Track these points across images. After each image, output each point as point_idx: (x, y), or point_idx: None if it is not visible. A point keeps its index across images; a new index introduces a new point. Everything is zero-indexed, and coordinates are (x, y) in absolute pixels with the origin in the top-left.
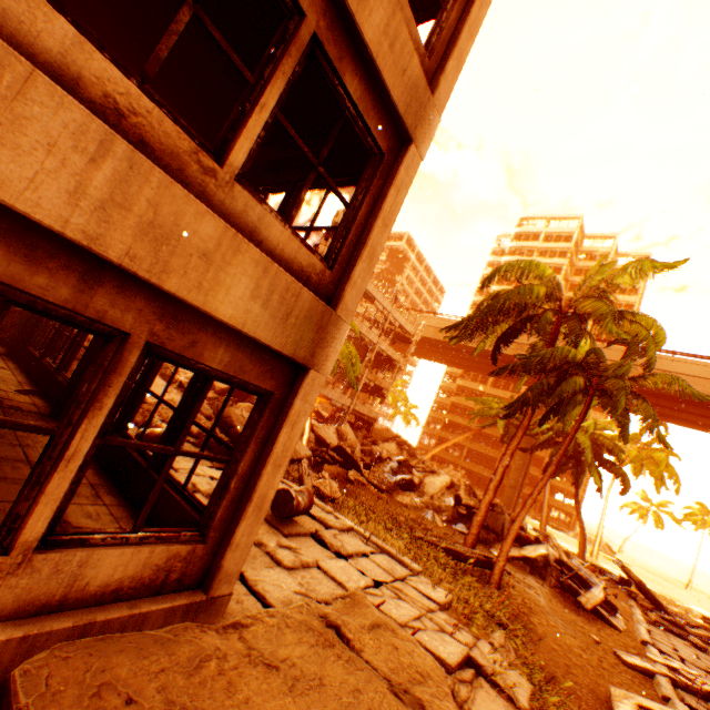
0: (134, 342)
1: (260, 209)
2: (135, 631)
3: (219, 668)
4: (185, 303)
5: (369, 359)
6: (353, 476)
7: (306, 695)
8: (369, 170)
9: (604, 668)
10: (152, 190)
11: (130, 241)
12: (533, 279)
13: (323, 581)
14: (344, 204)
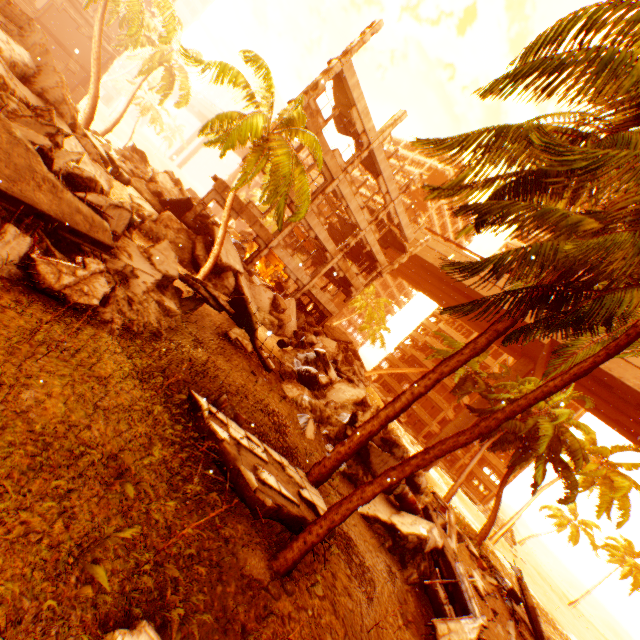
0: None
1: None
2: None
3: None
4: None
5: (348, 245)
6: (236, 335)
7: None
8: None
9: None
10: None
11: None
12: None
13: None
14: None
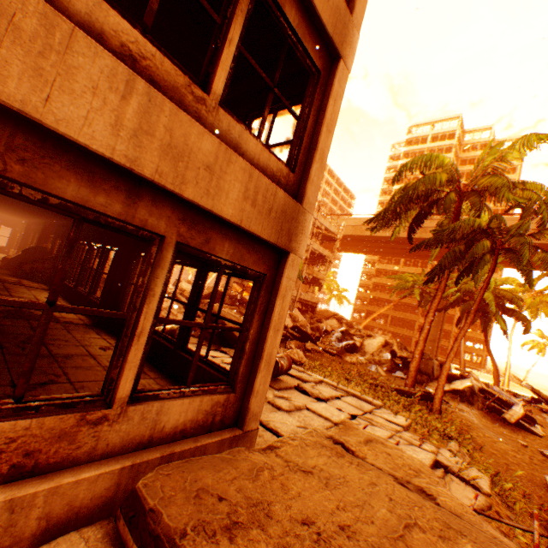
0: (168, 242)
1: (238, 127)
2: (206, 455)
3: (271, 475)
4: (198, 208)
5: (306, 258)
6: (309, 346)
7: (338, 488)
8: (310, 87)
9: (535, 464)
10: (166, 118)
11: (157, 161)
12: (434, 169)
13: (314, 418)
14: (295, 118)
